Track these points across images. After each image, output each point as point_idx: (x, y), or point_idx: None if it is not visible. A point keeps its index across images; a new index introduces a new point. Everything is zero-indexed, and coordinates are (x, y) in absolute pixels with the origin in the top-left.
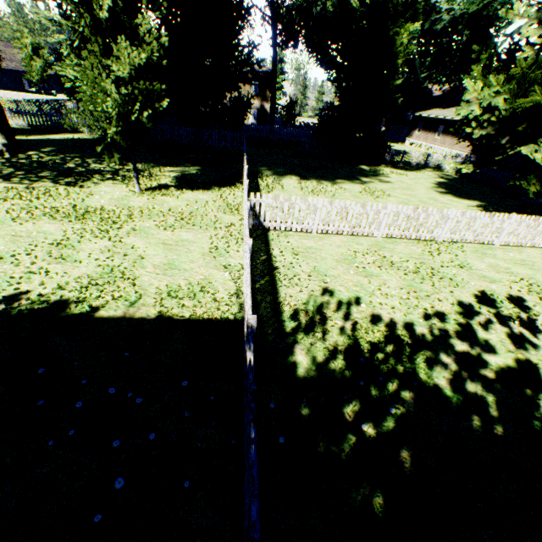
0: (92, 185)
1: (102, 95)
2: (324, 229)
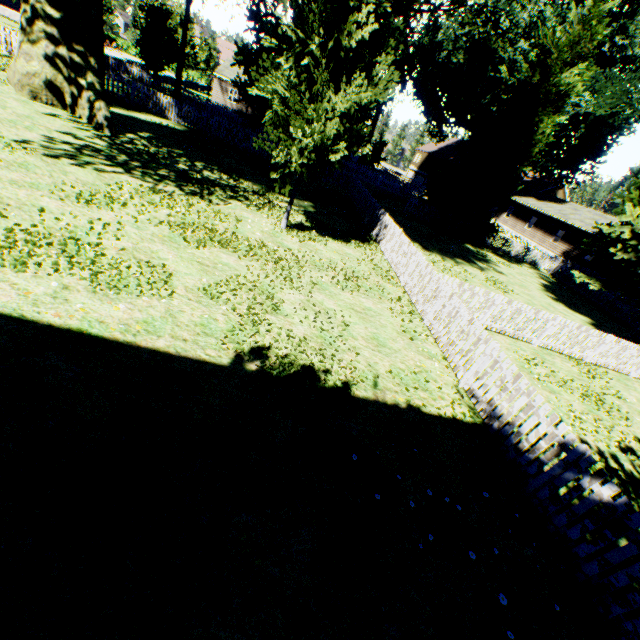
0: (219, 201)
1: (301, 119)
2: (490, 325)
